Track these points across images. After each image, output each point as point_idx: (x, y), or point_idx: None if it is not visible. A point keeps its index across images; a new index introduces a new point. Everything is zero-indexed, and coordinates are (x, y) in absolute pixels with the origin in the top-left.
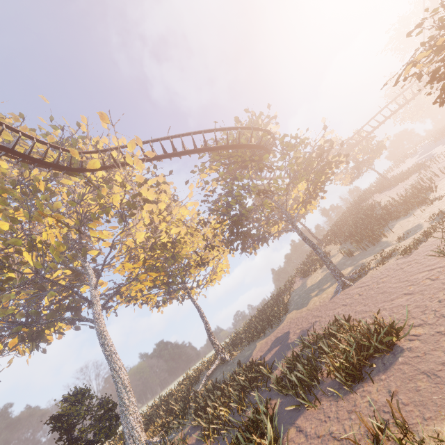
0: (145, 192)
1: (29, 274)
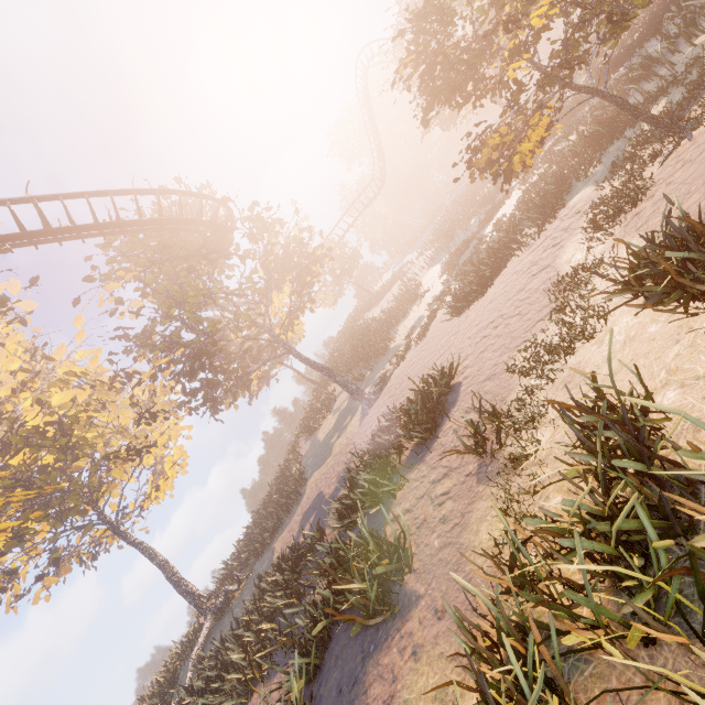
0: None
1: None
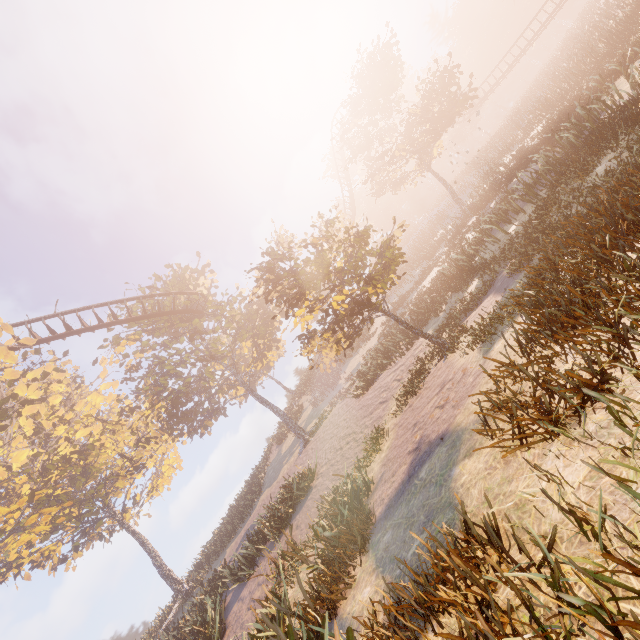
0: (24, 391)
1: None
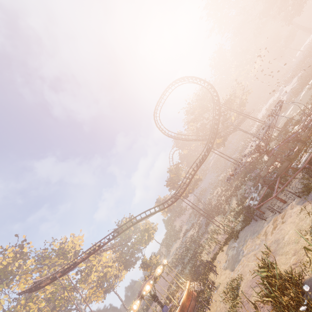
0: (94, 263)
1: (57, 309)
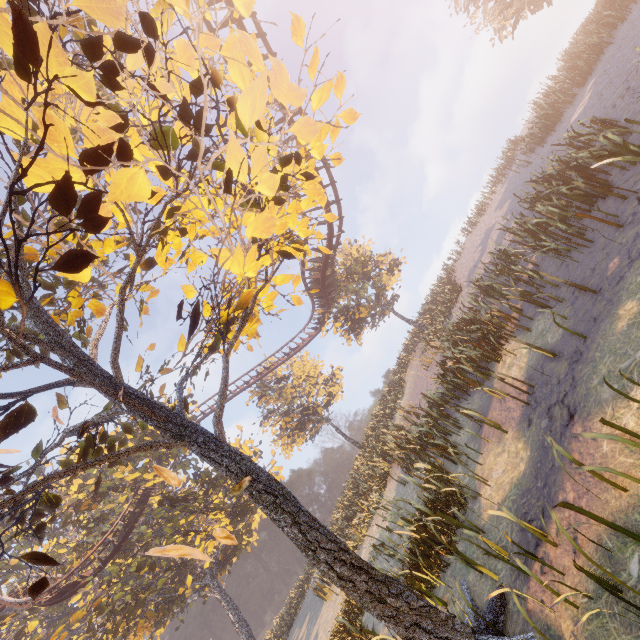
0: None
1: None
